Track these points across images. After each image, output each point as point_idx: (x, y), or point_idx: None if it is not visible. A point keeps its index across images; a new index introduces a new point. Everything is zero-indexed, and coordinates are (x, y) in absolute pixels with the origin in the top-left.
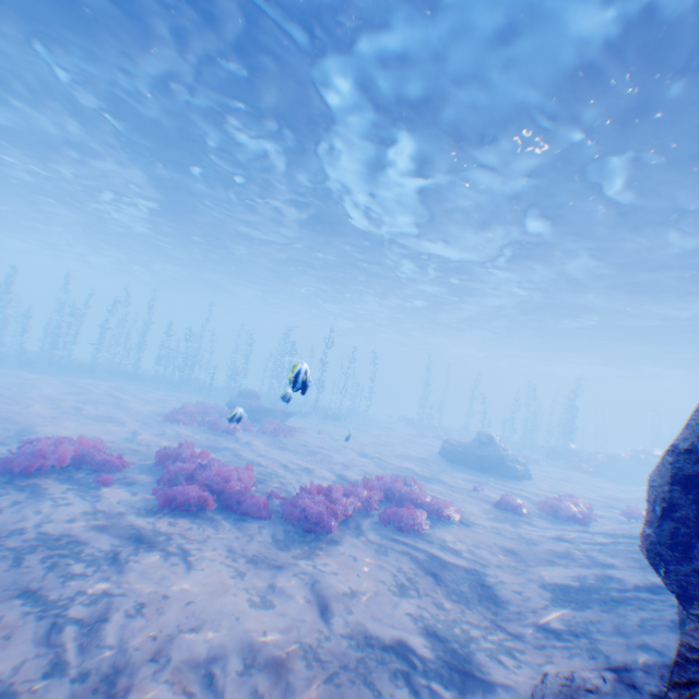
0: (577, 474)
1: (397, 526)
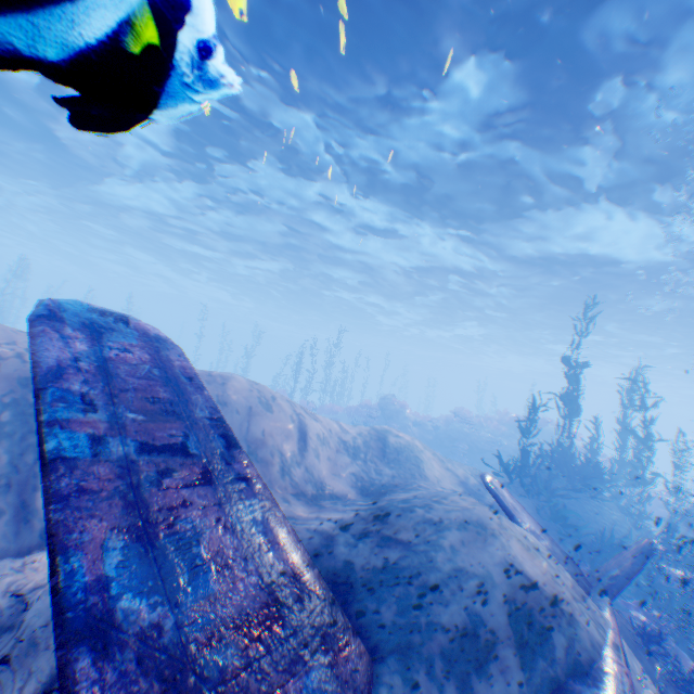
0: None
1: None
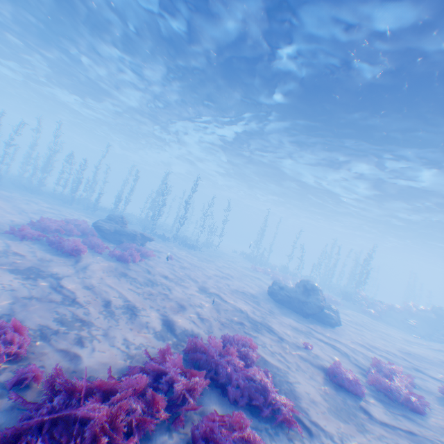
0: (369, 320)
1: None
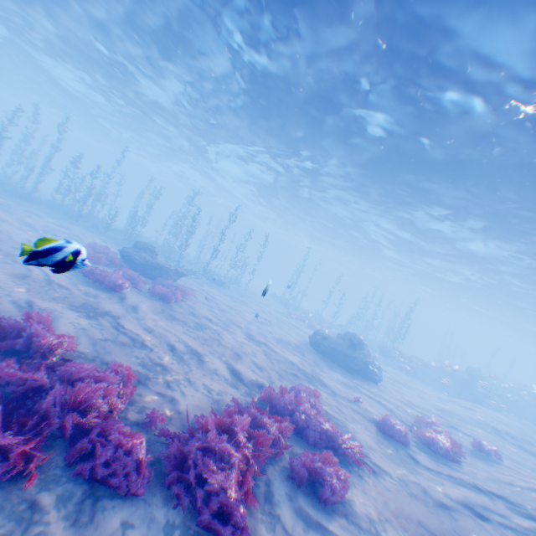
0: (406, 377)
1: (318, 496)
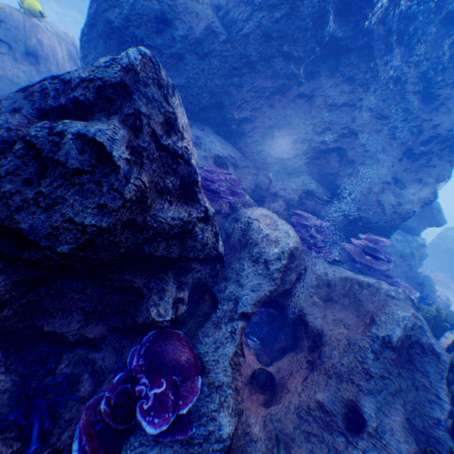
0: None
1: None
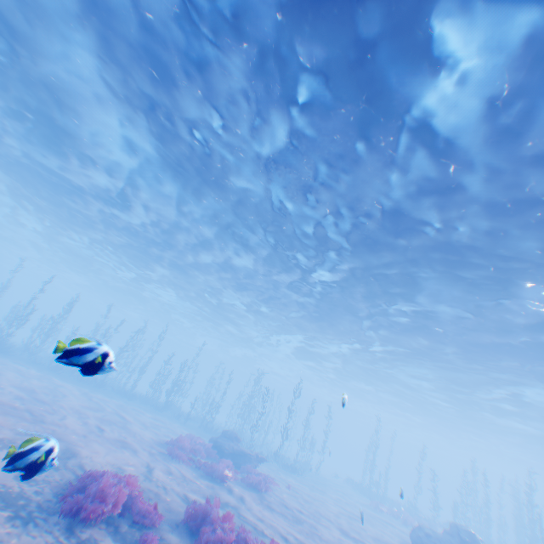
0: None
1: None
